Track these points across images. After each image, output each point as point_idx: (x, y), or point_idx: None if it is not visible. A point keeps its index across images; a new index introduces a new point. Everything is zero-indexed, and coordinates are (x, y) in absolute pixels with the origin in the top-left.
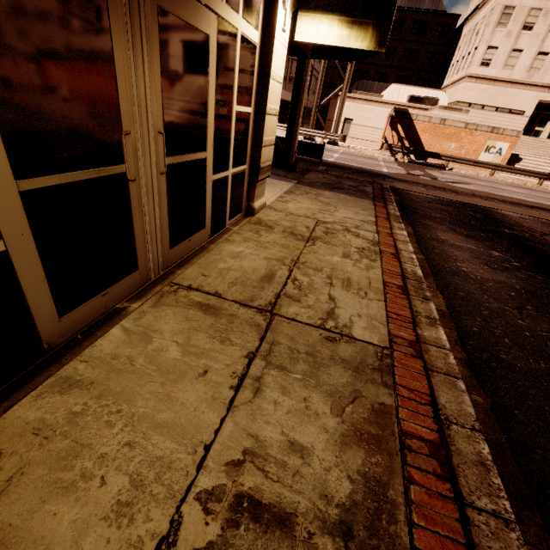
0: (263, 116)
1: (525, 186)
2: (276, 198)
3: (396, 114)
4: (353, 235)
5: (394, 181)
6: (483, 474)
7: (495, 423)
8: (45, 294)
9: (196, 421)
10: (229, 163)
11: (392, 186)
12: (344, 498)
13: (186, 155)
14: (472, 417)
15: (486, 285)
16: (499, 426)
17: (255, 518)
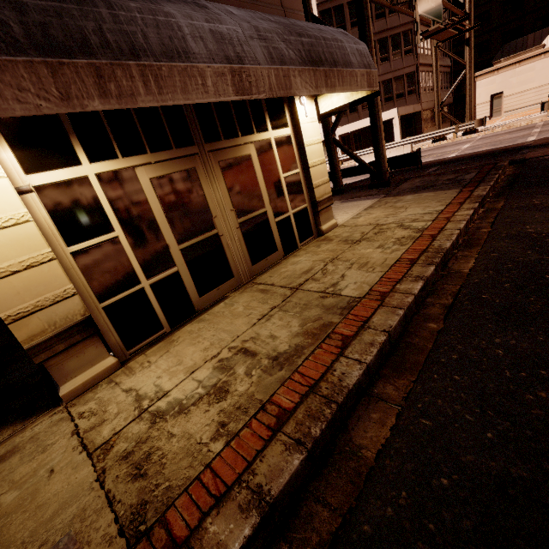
0: (308, 170)
1: None
2: (351, 217)
3: None
4: (403, 228)
5: (531, 150)
6: (366, 347)
7: (433, 337)
8: (193, 287)
9: (238, 329)
10: (288, 208)
11: (520, 158)
12: (282, 351)
13: (250, 214)
14: (389, 326)
15: (545, 241)
16: (435, 339)
17: (244, 353)
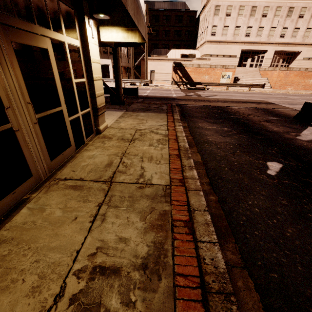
0: (92, 82)
1: (243, 92)
2: (113, 122)
3: (175, 65)
4: (155, 133)
5: (179, 101)
6: (206, 228)
7: (219, 206)
8: None
9: (72, 241)
10: (78, 109)
11: (177, 103)
12: (144, 254)
13: (48, 111)
14: (204, 205)
15: (220, 145)
16: (221, 207)
17: (102, 274)
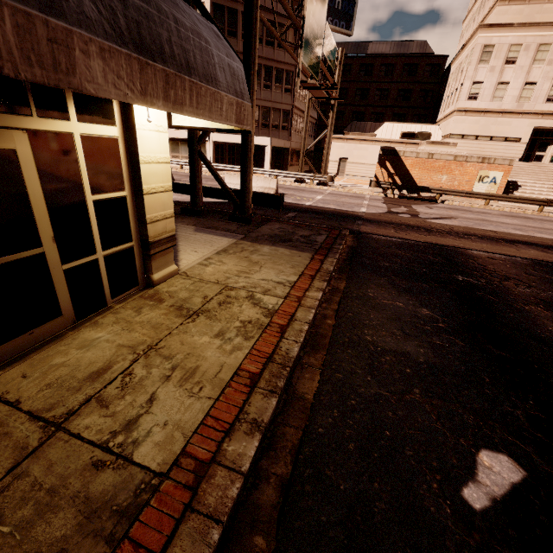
0: (142, 196)
1: (523, 214)
2: (199, 261)
3: (383, 152)
4: (253, 303)
5: (364, 224)
6: None
7: None
8: None
9: None
10: (96, 247)
11: (357, 229)
12: None
13: None
14: None
15: (381, 360)
16: None
17: None
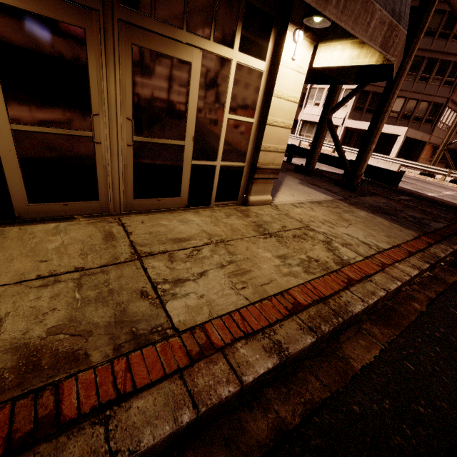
0: (264, 126)
1: None
2: (292, 202)
3: None
4: (327, 247)
5: None
6: None
7: None
8: (21, 186)
9: None
10: (218, 156)
11: None
12: None
13: (158, 138)
14: (134, 445)
15: None
16: None
17: None
